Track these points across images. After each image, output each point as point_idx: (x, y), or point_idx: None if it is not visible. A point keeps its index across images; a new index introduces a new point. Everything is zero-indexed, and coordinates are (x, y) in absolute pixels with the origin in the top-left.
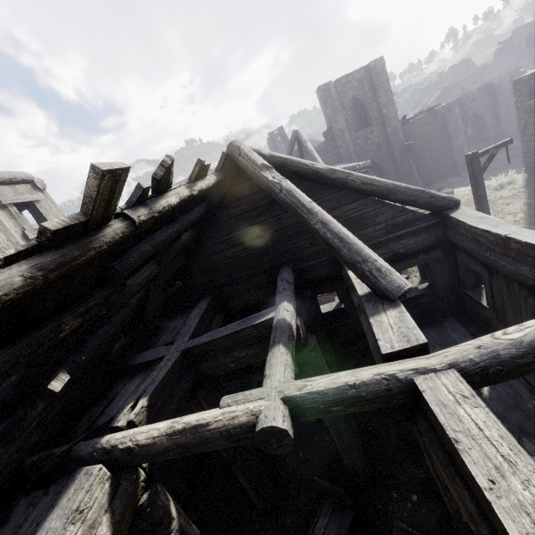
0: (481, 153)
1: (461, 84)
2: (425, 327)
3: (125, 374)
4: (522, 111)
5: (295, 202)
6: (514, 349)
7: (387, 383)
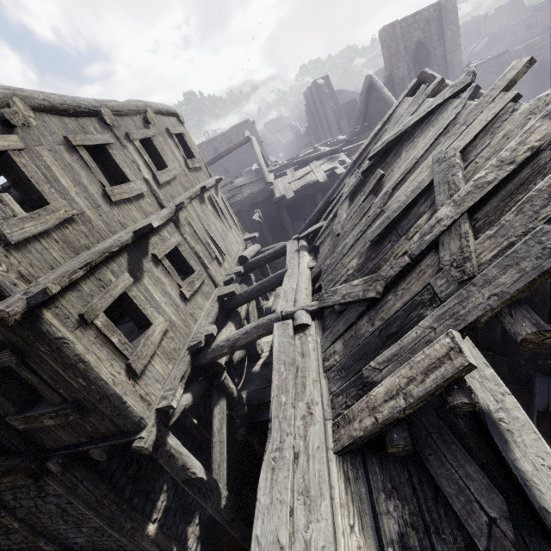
0: None
1: (514, 28)
2: None
3: None
4: None
5: None
6: None
7: None
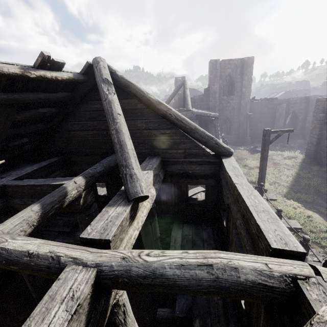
0: (272, 131)
1: (297, 92)
2: (193, 224)
3: None
4: (315, 118)
5: (109, 111)
6: (142, 270)
7: (51, 261)
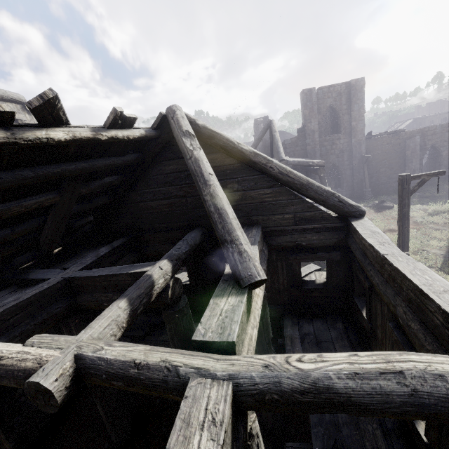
0: (413, 176)
1: (432, 118)
2: (313, 318)
3: (16, 284)
4: None
5: (197, 171)
6: (297, 382)
7: (166, 374)
